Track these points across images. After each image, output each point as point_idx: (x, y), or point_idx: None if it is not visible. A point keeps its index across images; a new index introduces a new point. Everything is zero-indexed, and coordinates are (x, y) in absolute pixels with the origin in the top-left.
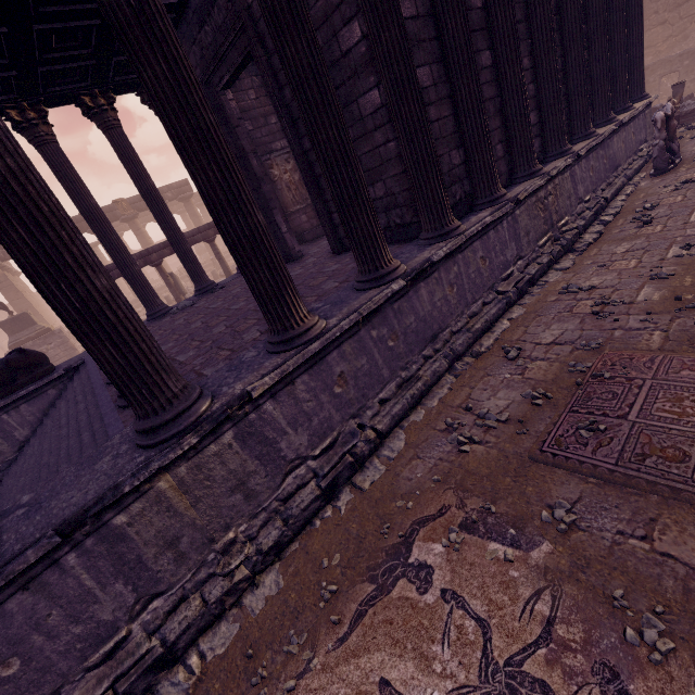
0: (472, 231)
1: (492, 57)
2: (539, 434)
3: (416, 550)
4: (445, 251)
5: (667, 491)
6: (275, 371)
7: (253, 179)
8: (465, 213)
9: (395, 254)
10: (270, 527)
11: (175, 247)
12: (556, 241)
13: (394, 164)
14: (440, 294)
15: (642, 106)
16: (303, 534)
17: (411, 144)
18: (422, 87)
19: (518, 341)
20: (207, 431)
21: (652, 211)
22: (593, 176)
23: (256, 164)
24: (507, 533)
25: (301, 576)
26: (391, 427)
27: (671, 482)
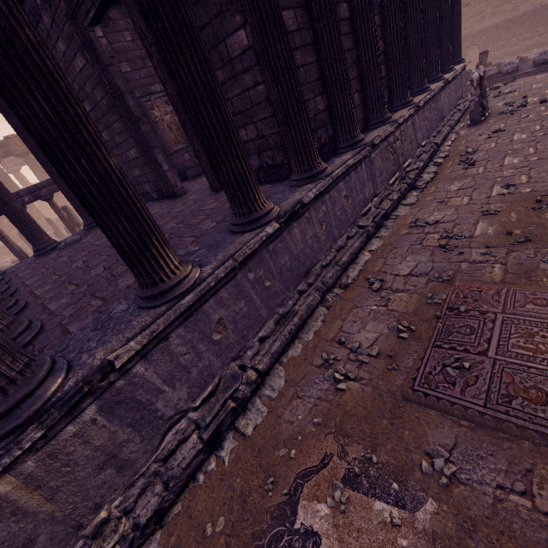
0: (338, 173)
1: (349, 9)
2: (408, 370)
3: (301, 511)
4: (315, 192)
5: (537, 437)
6: (142, 333)
7: (131, 119)
8: (329, 155)
9: (269, 194)
10: (149, 493)
11: (58, 183)
12: (402, 180)
13: (264, 107)
14: (311, 232)
15: (460, 69)
16: (186, 493)
17: (279, 87)
18: (288, 31)
19: (379, 272)
20: (57, 419)
21: (473, 155)
22: (427, 125)
23: (133, 104)
24: (391, 489)
25: (183, 547)
26: (271, 364)
27: (540, 427)
